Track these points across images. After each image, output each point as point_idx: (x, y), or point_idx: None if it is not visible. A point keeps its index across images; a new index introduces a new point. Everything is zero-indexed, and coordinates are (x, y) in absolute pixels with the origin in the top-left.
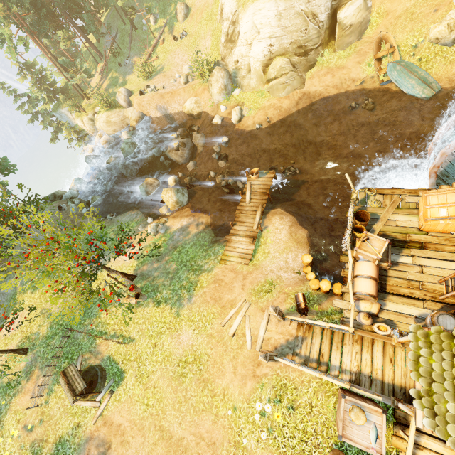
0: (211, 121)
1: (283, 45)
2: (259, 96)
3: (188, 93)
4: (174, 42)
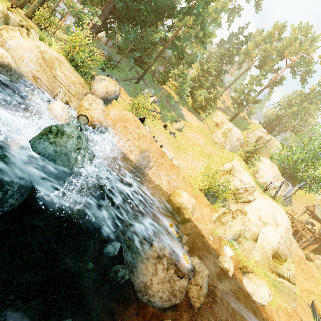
0: (210, 253)
1: (283, 251)
2: (266, 279)
3: (185, 184)
4: (162, 127)
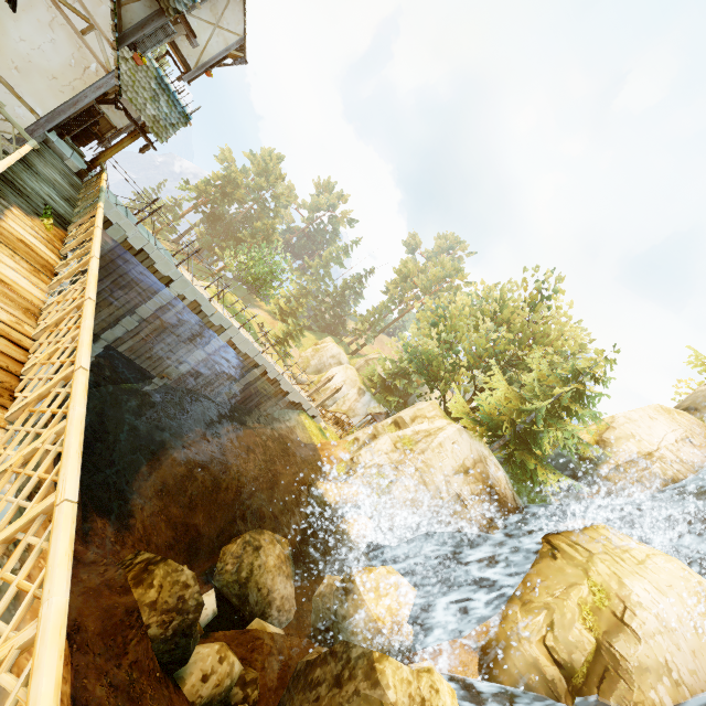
0: None
1: None
2: None
3: None
4: None
